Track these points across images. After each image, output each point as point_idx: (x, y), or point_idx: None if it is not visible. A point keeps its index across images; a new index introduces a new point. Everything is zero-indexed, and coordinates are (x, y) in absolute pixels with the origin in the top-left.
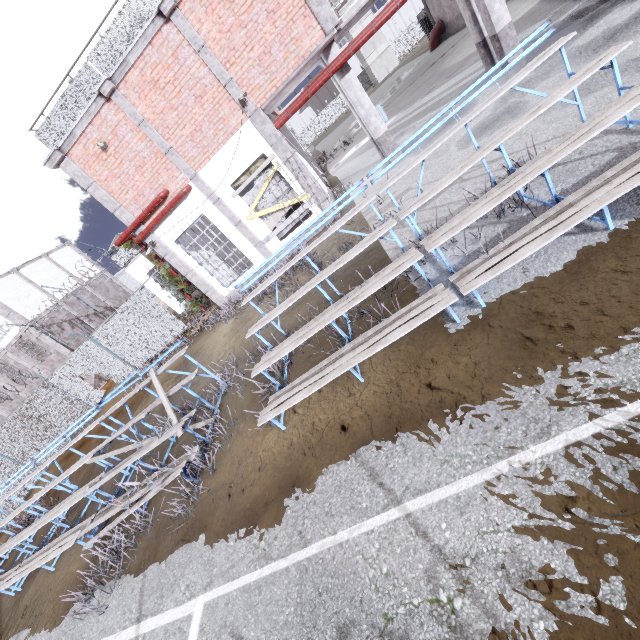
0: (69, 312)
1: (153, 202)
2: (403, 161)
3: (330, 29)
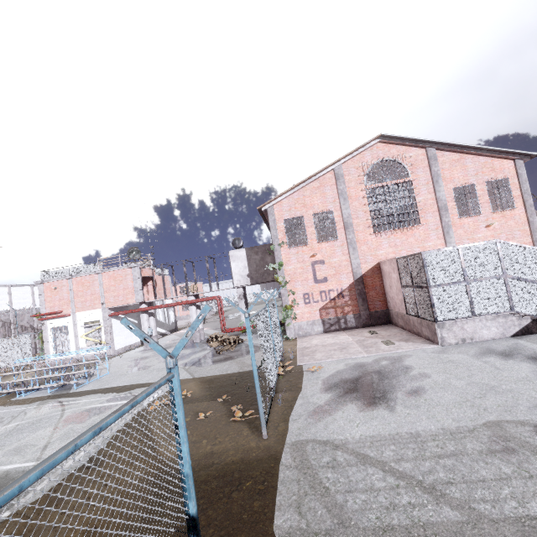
0: (10, 318)
1: (54, 312)
2: (142, 352)
3: (137, 302)
